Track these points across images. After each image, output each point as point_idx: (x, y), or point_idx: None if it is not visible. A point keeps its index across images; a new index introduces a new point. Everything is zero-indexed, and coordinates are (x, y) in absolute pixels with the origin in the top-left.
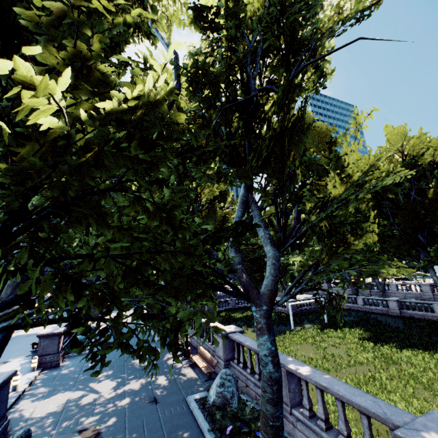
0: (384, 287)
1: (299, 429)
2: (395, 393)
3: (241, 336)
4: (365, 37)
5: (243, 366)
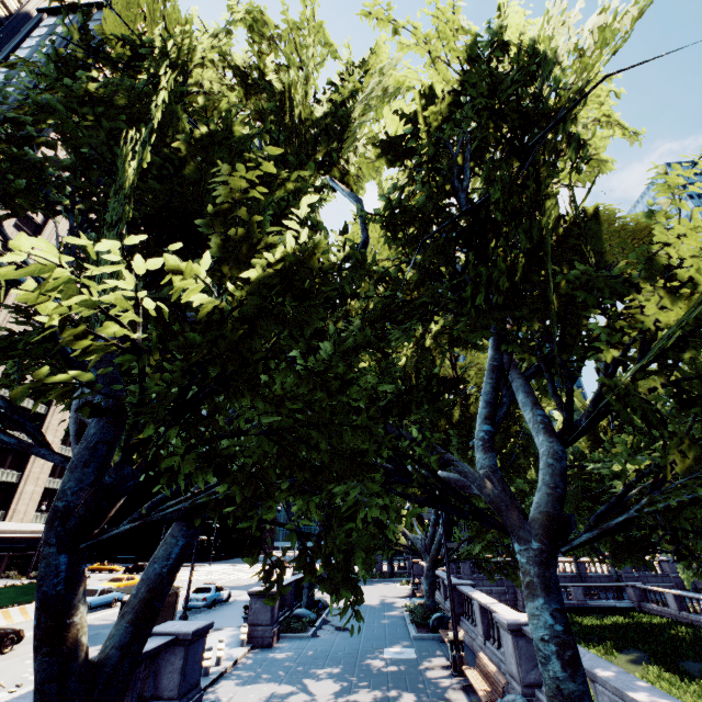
0: None
1: None
2: None
3: None
4: (614, 72)
5: None
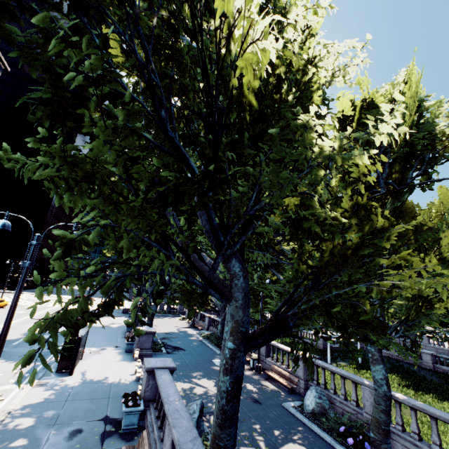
0: (415, 338)
1: (393, 438)
2: (444, 436)
3: (322, 362)
4: None
5: (324, 387)
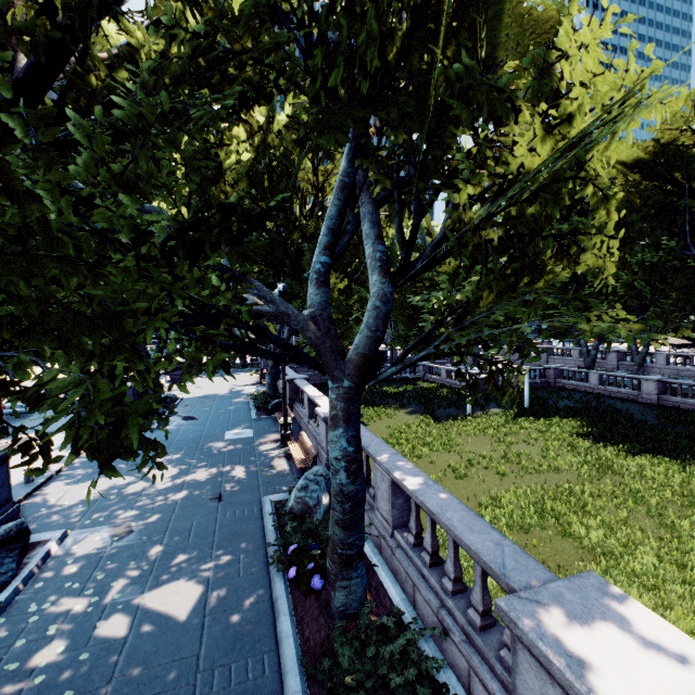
0: (643, 359)
1: (397, 558)
2: (594, 516)
3: None
4: None
5: None
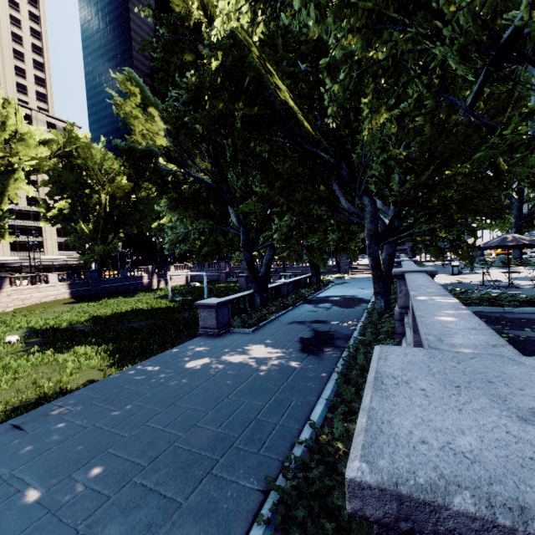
0: None
1: None
2: None
3: None
4: None
5: None
